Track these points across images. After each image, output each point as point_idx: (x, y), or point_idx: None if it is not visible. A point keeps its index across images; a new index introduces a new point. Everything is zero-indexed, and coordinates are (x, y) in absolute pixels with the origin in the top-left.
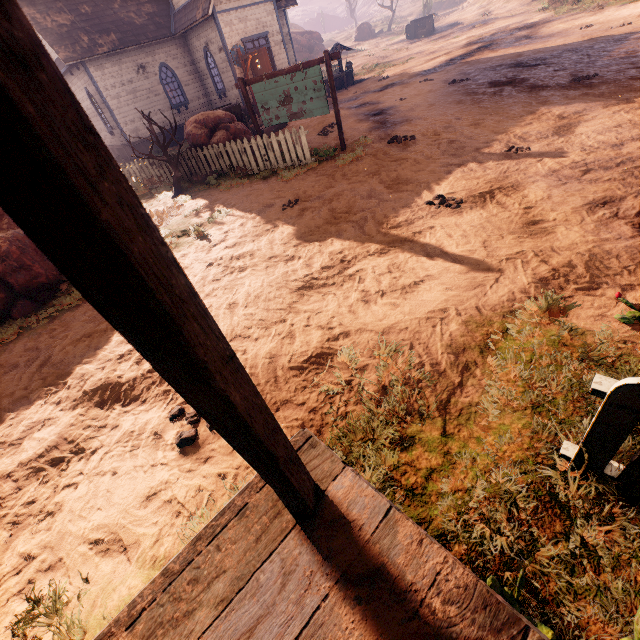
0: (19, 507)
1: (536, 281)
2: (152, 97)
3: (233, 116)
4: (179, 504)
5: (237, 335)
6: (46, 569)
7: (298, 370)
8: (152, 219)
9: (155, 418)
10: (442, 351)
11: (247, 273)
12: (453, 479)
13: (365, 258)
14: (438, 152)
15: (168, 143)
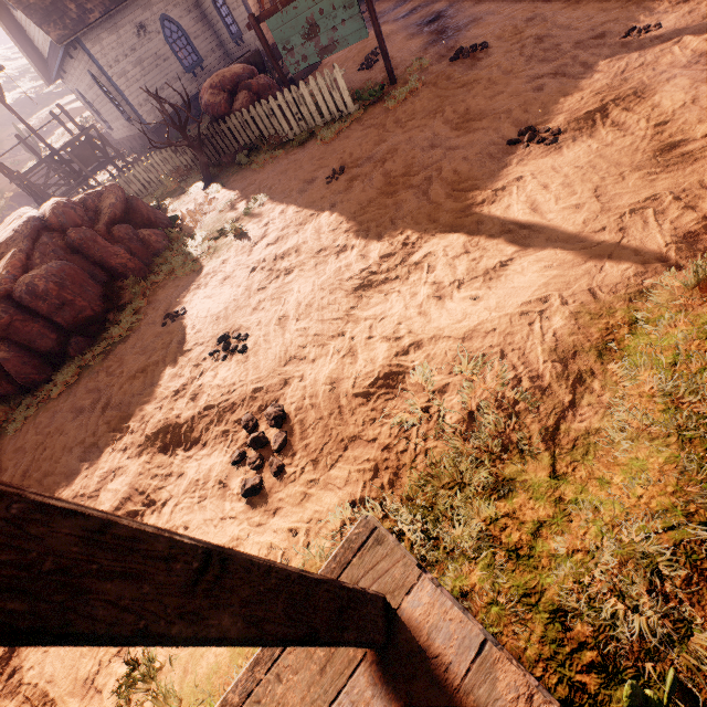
0: None
1: (678, 240)
2: (161, 64)
3: (253, 68)
4: None
5: (291, 357)
6: None
7: (364, 397)
8: (185, 221)
9: (218, 464)
10: (544, 359)
11: (294, 276)
12: (569, 536)
13: (433, 237)
14: (521, 60)
15: (185, 123)
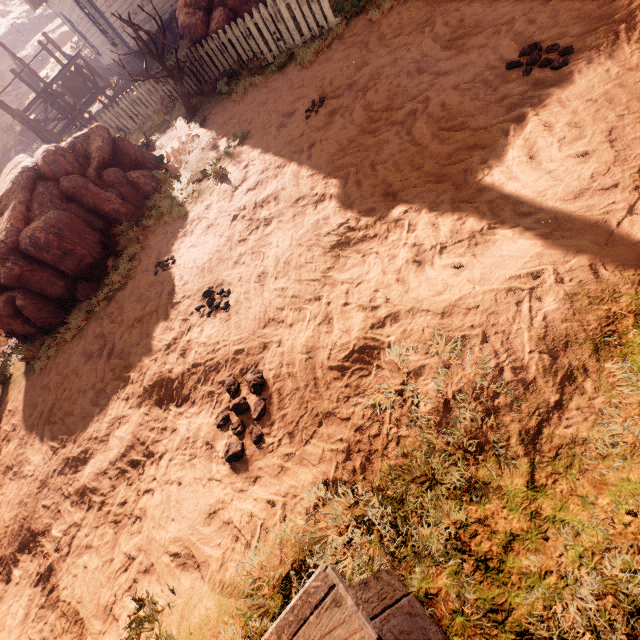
0: (116, 507)
1: None
2: None
3: None
4: (236, 529)
5: (270, 319)
6: (144, 571)
7: (339, 370)
8: (170, 161)
9: (205, 424)
10: (531, 348)
11: (273, 228)
12: (543, 555)
13: (415, 188)
14: None
15: (162, 51)
